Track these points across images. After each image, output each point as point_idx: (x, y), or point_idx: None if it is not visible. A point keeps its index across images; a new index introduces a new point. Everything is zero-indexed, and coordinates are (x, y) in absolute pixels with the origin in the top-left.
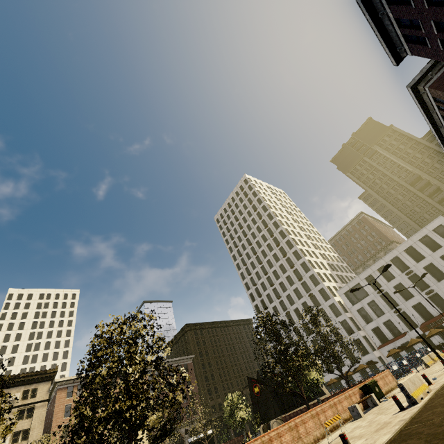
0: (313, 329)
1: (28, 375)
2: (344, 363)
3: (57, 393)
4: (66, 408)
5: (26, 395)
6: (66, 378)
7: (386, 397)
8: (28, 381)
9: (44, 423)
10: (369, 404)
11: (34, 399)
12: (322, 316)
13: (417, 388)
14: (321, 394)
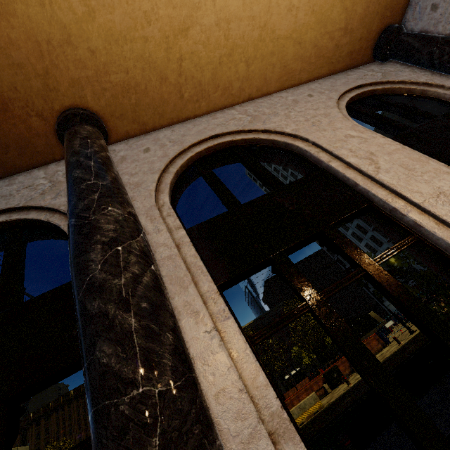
0: (376, 247)
1: None
2: (418, 270)
3: None
4: None
5: None
6: None
7: (353, 373)
8: None
9: None
10: (325, 391)
11: None
12: (380, 233)
13: (305, 411)
14: (377, 323)
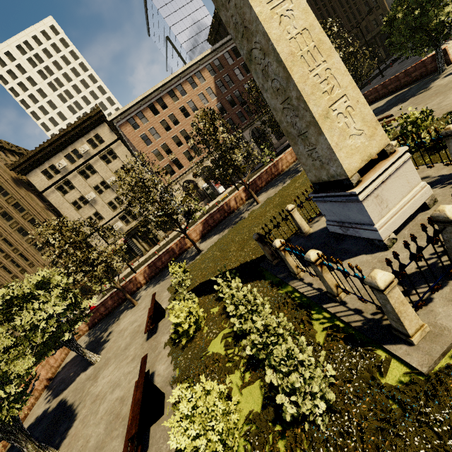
0: None
1: (75, 127)
2: None
3: (122, 130)
4: (144, 139)
5: (94, 144)
6: (117, 113)
7: None
8: (81, 132)
9: (133, 157)
10: None
11: (104, 144)
12: None
13: None
14: None
